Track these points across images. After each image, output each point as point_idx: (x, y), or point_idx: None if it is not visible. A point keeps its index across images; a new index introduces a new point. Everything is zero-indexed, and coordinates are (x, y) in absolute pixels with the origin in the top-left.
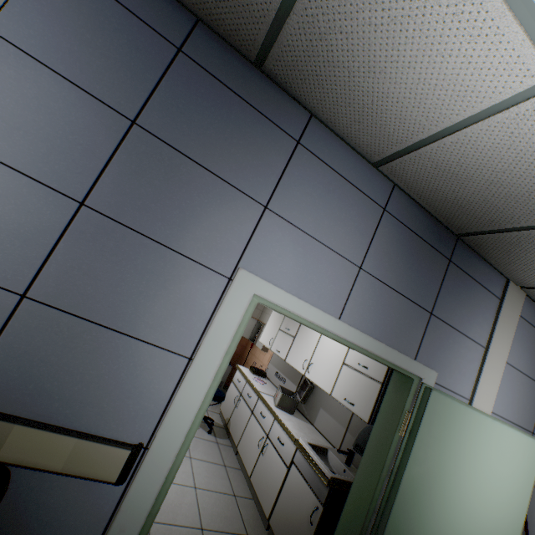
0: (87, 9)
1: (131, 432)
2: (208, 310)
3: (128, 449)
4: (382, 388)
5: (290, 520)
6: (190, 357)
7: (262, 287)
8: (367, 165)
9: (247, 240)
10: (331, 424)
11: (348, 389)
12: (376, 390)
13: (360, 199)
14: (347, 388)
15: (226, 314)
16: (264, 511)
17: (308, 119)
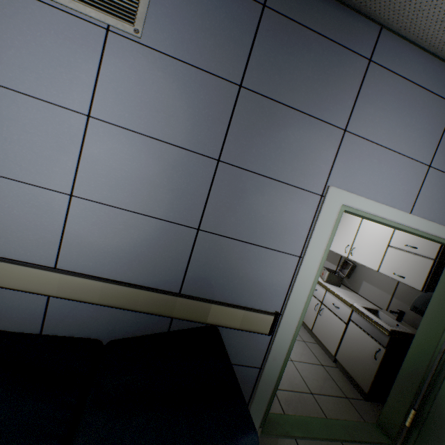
0: None
1: (270, 305)
2: (308, 222)
3: (272, 315)
4: (434, 263)
5: (355, 357)
6: (299, 256)
7: (347, 198)
8: (437, 63)
9: (331, 162)
10: (375, 292)
11: (396, 266)
12: (428, 265)
13: (430, 100)
14: (395, 265)
15: (322, 223)
16: (329, 351)
17: (378, 33)
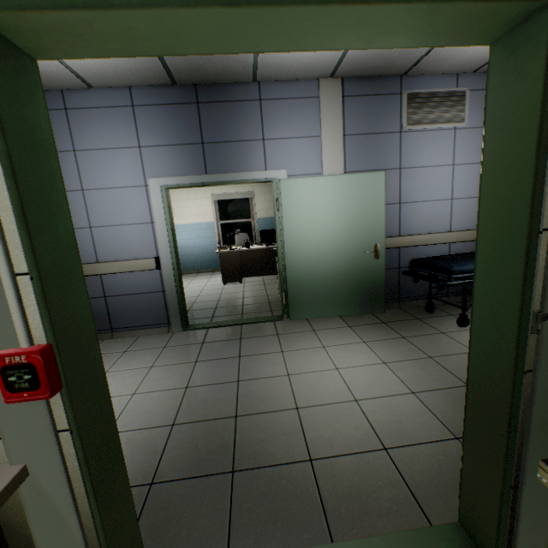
0: (483, 101)
1: None
2: None
3: None
4: None
5: None
6: None
7: None
8: None
9: None
10: None
11: None
12: None
13: None
14: None
15: None
16: None
17: None
